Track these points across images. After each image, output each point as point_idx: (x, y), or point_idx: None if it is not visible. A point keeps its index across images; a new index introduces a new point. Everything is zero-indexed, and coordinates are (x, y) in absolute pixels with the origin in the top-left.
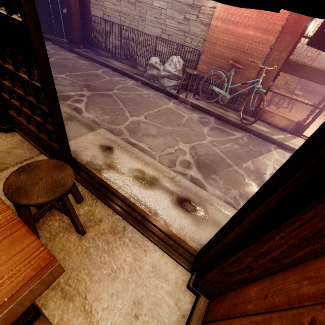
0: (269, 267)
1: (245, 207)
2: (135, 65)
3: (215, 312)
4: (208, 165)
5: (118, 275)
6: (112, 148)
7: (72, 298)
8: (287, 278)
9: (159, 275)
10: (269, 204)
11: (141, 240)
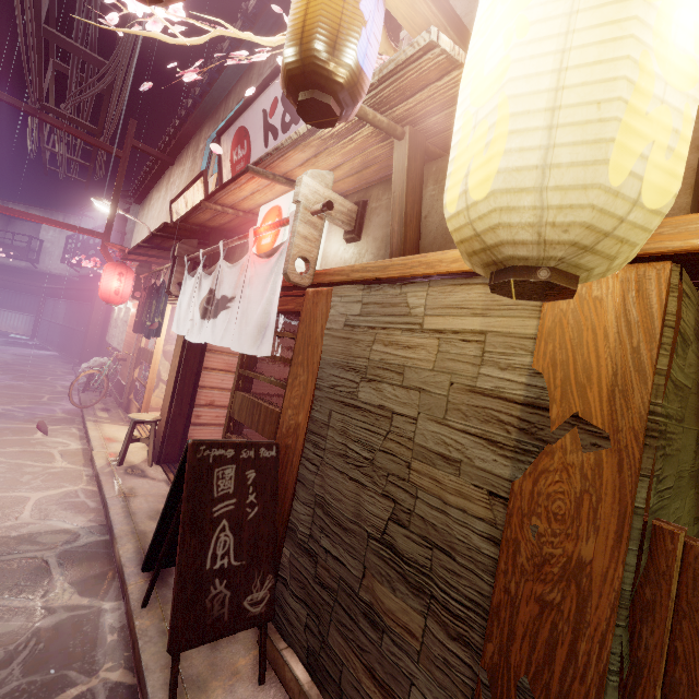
0: None
1: None
2: None
3: None
4: None
5: None
6: None
7: None
8: None
9: None
10: None
11: None
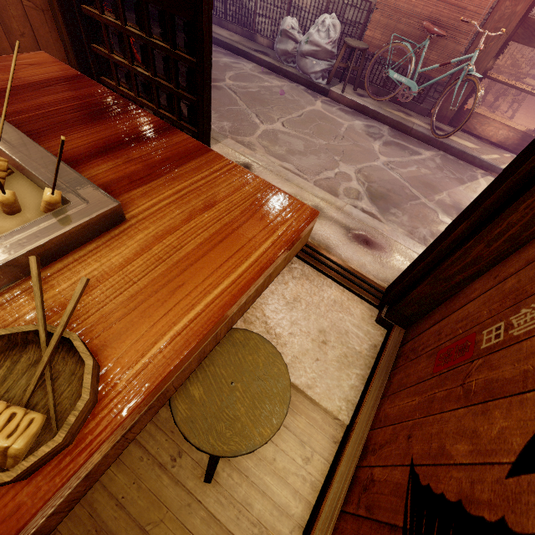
0: (502, 251)
1: (472, 204)
2: (253, 34)
3: (419, 329)
4: (385, 195)
5: (296, 307)
6: (250, 167)
7: (252, 323)
8: (523, 251)
9: (342, 310)
10: (514, 180)
11: (315, 275)
